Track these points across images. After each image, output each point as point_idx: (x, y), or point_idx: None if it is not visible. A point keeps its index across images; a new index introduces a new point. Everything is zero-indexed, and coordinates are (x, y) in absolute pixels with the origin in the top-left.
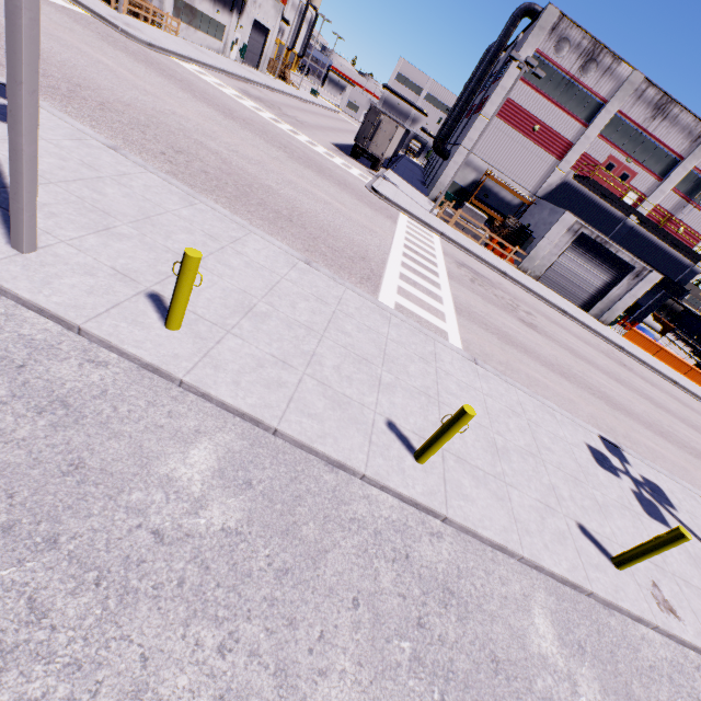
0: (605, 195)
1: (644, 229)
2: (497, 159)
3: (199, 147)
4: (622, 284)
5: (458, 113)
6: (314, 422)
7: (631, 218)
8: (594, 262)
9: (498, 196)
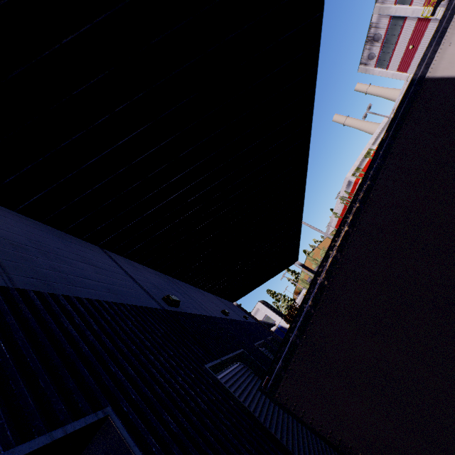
0: None
1: None
2: None
3: None
4: None
5: None
6: None
7: None
8: None
9: None
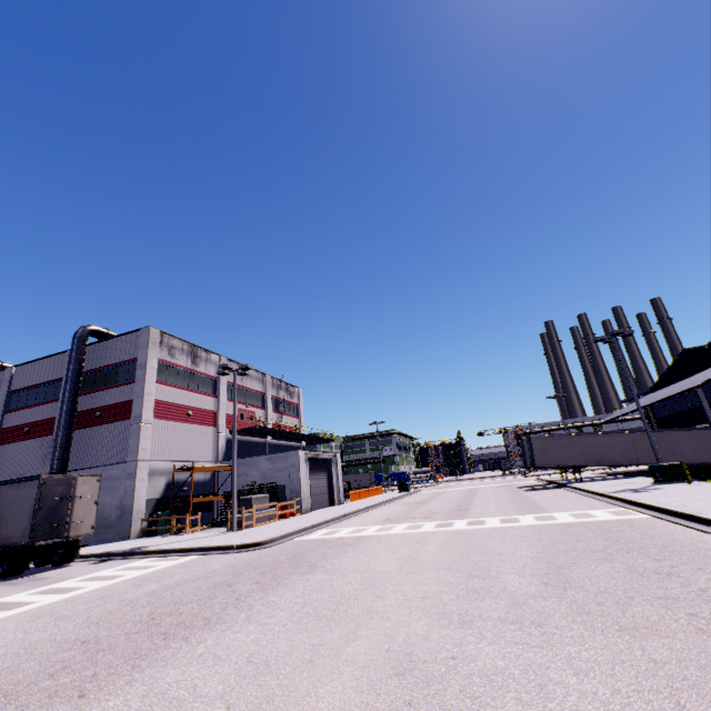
0: (269, 431)
1: (276, 440)
2: (175, 452)
3: (575, 578)
4: (333, 472)
5: (67, 436)
6: None
7: (269, 438)
8: (318, 471)
9: (194, 482)
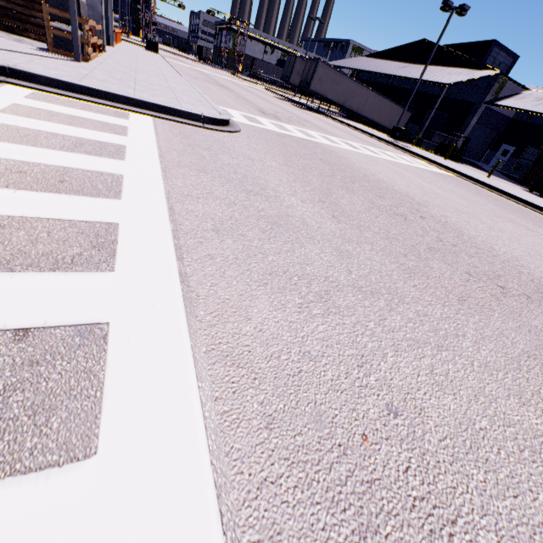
0: None
1: None
2: None
3: None
4: None
5: None
6: (513, 188)
7: None
8: None
9: None
